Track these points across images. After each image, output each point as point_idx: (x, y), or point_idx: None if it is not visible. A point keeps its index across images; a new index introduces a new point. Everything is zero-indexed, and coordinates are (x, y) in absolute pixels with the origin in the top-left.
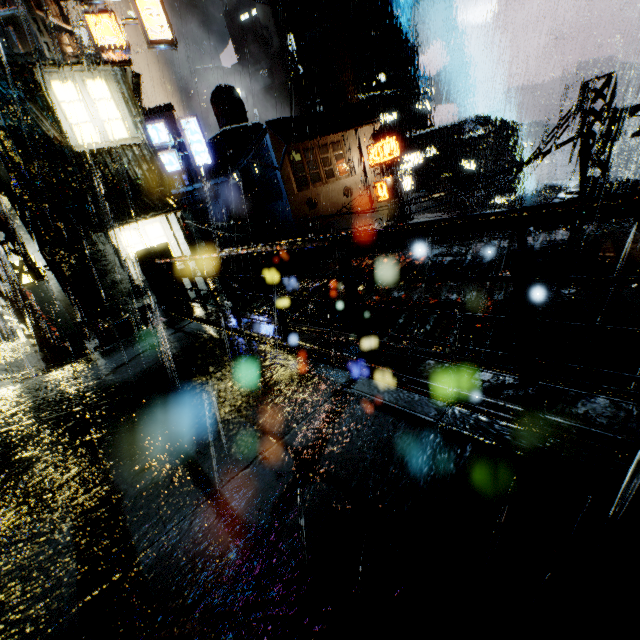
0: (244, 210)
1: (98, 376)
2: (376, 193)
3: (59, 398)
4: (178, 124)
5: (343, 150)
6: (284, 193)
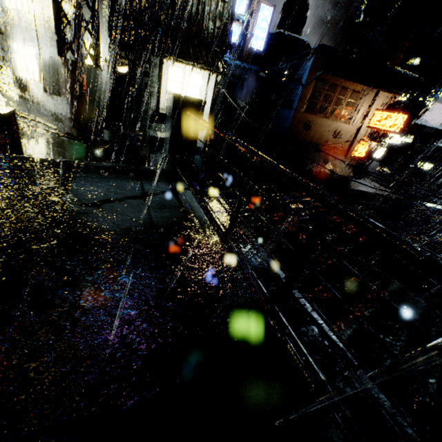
0: (256, 100)
1: (83, 199)
2: (356, 147)
3: (36, 203)
4: (257, 5)
5: (357, 101)
6: (294, 106)
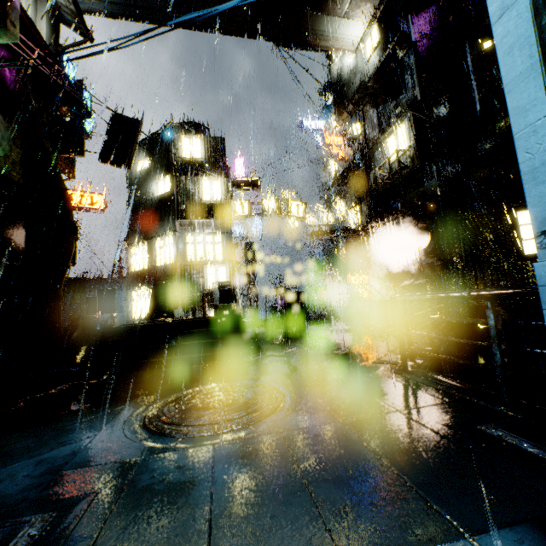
0: None
1: None
2: None
3: None
4: None
5: None
6: None
